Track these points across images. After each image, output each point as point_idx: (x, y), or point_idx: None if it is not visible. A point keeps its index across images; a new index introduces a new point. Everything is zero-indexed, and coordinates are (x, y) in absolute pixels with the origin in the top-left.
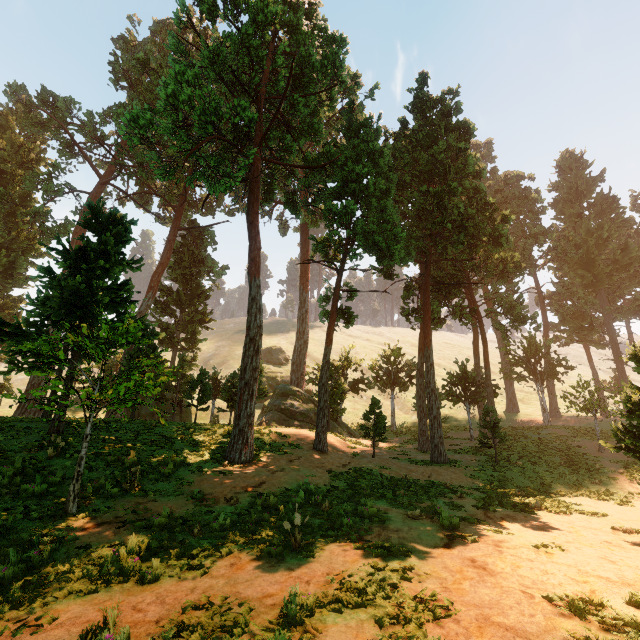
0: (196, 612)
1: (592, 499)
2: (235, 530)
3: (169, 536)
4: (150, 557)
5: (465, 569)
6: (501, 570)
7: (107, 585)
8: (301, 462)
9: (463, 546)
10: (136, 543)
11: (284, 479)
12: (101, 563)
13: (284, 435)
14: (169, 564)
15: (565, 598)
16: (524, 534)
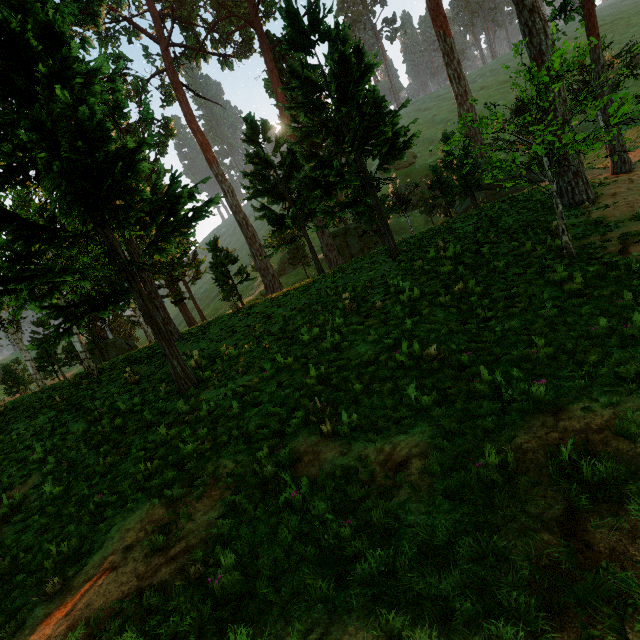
0: None
1: None
2: None
3: None
4: None
5: None
6: None
7: None
8: None
9: None
10: None
11: None
12: None
13: None
14: None
15: None
16: None
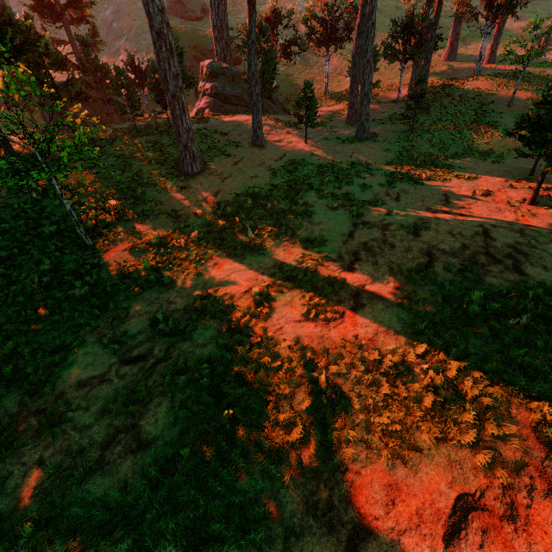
0: (203, 301)
1: (475, 159)
2: (209, 239)
3: (166, 251)
4: (161, 267)
5: (359, 253)
6: (381, 251)
7: (145, 289)
8: (244, 163)
9: (362, 232)
10: (148, 264)
11: (233, 185)
12: (133, 277)
13: (224, 134)
14: (175, 270)
15: (411, 269)
16: (408, 209)
